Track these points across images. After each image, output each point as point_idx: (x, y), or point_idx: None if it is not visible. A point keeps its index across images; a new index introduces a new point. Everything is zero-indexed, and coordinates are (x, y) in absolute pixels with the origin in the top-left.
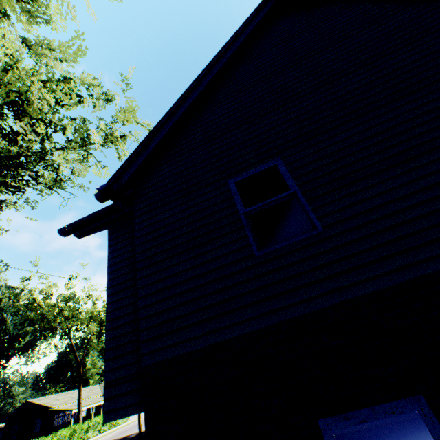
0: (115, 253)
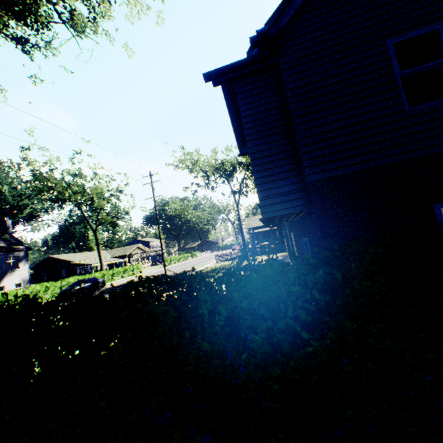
0: (248, 106)
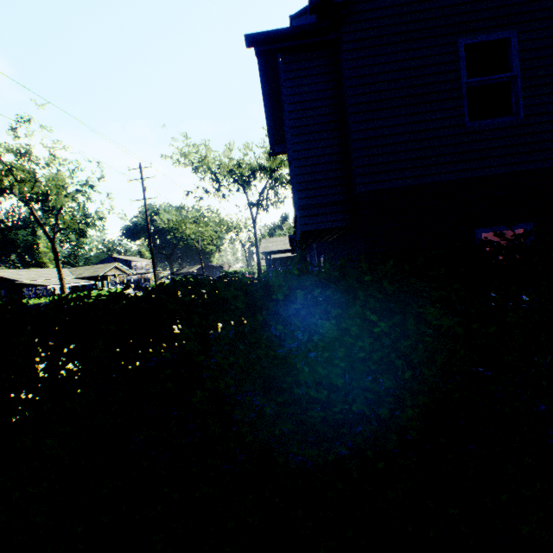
0: (295, 90)
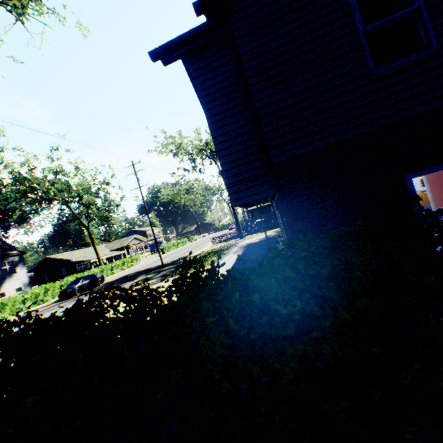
0: (205, 84)
